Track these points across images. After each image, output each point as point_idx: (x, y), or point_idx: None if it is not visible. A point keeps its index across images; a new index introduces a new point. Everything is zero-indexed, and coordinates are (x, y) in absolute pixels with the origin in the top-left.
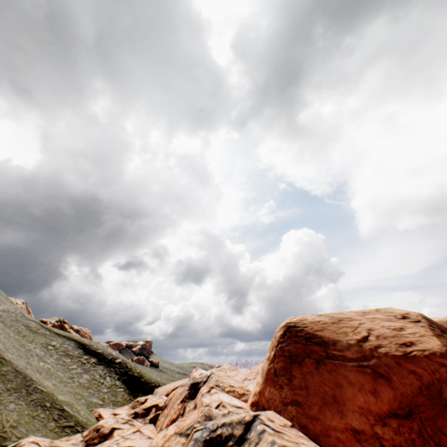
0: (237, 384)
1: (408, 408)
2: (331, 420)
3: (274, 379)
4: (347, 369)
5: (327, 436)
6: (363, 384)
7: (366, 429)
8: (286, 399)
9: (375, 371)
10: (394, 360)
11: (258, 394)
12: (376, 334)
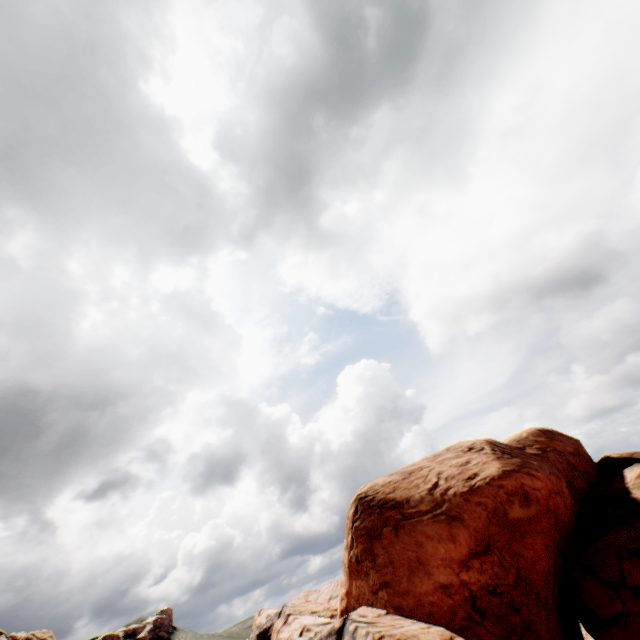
0: (320, 607)
1: (485, 541)
2: (421, 585)
3: (358, 569)
4: (424, 524)
5: (421, 605)
6: (441, 533)
7: (453, 580)
8: (375, 585)
9: (448, 515)
10: (463, 497)
11: (345, 597)
12: (445, 477)
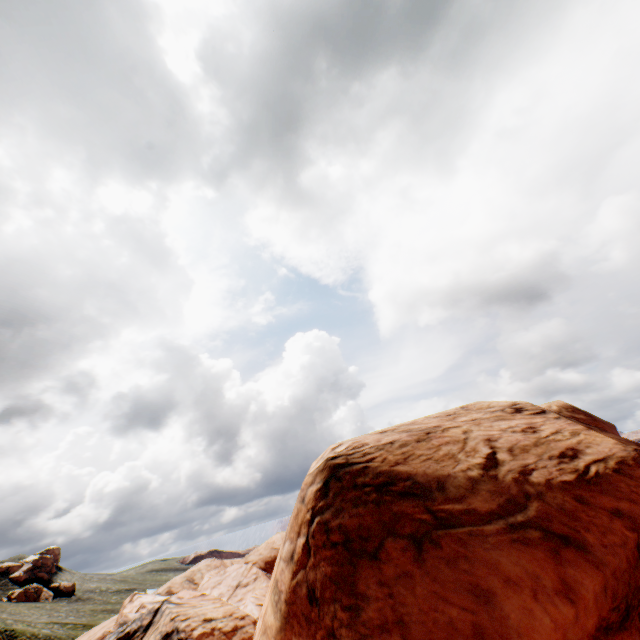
0: (220, 611)
1: (625, 601)
2: None
3: (309, 615)
4: (491, 545)
5: None
6: (537, 575)
7: None
8: None
9: (548, 531)
10: (572, 495)
11: None
12: (506, 447)
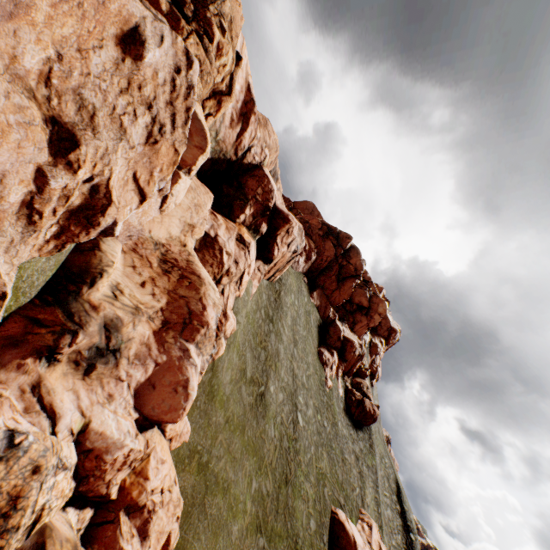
0: None
1: None
2: None
3: None
4: None
5: None
6: None
7: None
8: None
9: None
10: None
11: None
12: None
